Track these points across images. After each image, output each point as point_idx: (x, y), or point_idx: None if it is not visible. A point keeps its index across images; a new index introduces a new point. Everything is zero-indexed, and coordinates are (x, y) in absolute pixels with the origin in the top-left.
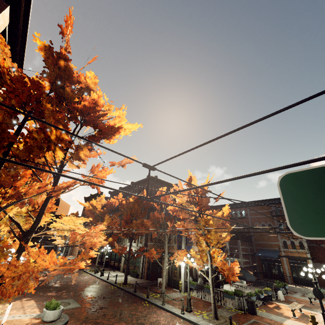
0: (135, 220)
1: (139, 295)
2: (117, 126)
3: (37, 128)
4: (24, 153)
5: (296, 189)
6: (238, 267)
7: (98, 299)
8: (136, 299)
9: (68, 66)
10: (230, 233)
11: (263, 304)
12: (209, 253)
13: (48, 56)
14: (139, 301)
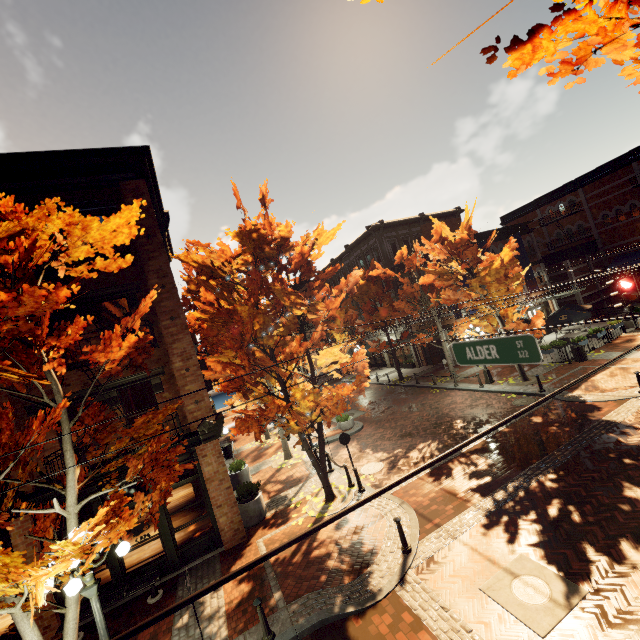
0: (380, 307)
1: (424, 385)
2: (319, 241)
3: (274, 305)
4: (286, 332)
5: (456, 349)
6: (565, 306)
7: (379, 402)
8: (422, 390)
9: (260, 234)
10: (548, 255)
11: (606, 344)
12: (498, 315)
13: (241, 238)
14: (427, 391)
